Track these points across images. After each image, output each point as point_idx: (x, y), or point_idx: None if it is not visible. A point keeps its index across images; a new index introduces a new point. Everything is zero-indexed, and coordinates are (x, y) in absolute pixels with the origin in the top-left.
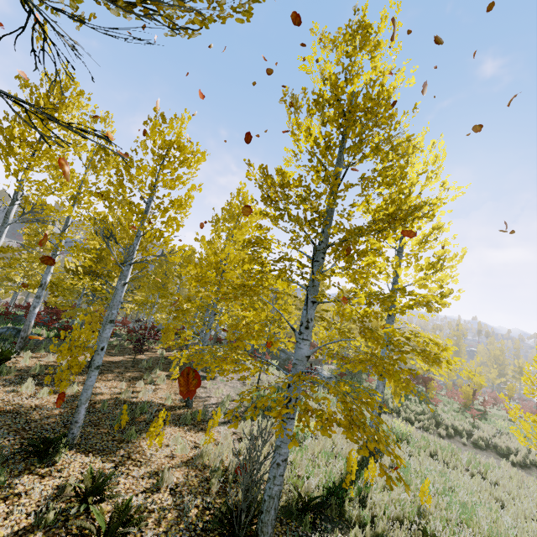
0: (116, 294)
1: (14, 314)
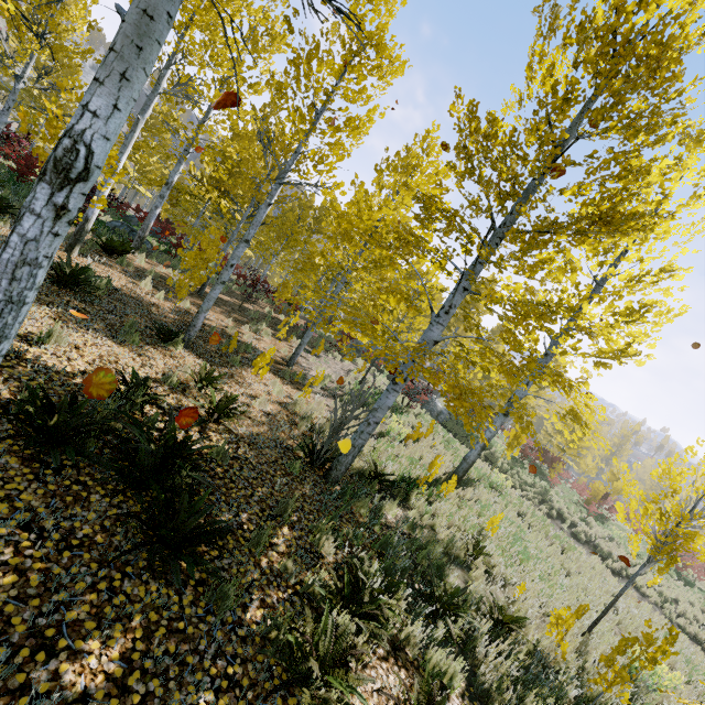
0: (257, 213)
1: (123, 212)
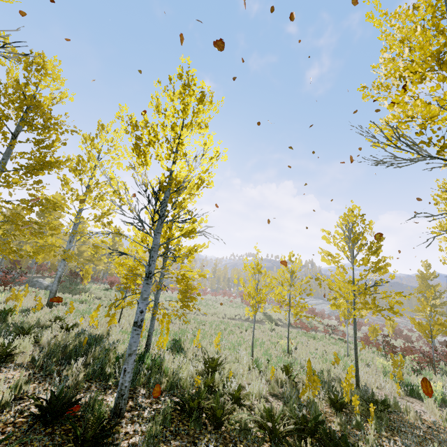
0: None
1: None
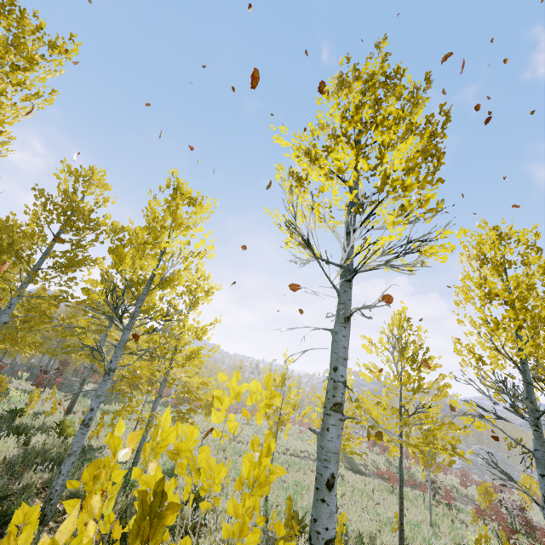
0: None
1: None
